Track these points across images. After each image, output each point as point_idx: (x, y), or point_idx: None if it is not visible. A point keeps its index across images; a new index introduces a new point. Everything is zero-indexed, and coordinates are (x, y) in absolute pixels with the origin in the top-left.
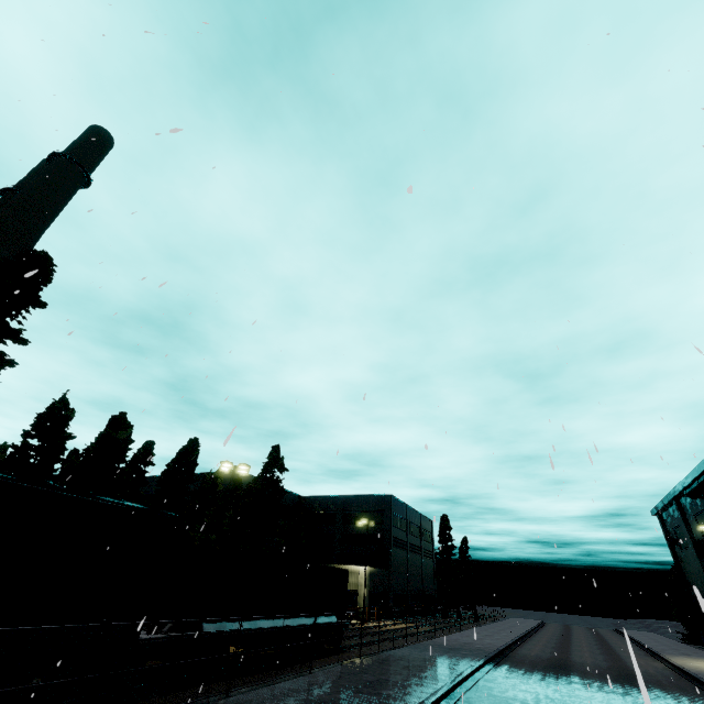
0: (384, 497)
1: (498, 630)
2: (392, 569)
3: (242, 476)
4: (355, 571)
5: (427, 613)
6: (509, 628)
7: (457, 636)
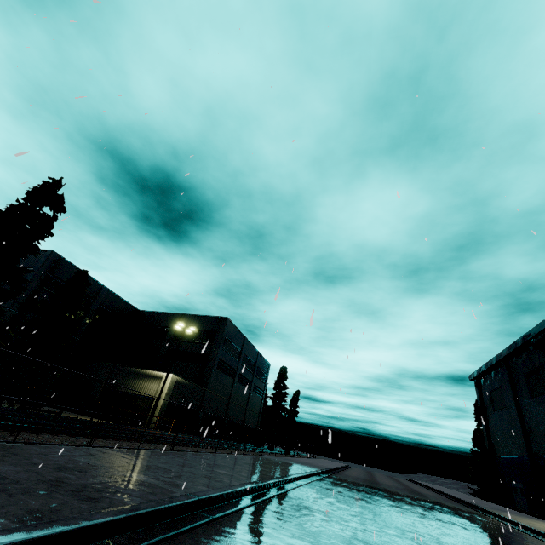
0: (220, 320)
1: (304, 462)
2: (209, 389)
3: (55, 258)
4: (159, 377)
5: (240, 440)
6: (317, 463)
7: (246, 457)
